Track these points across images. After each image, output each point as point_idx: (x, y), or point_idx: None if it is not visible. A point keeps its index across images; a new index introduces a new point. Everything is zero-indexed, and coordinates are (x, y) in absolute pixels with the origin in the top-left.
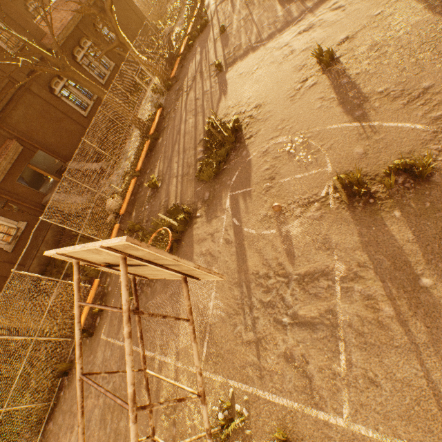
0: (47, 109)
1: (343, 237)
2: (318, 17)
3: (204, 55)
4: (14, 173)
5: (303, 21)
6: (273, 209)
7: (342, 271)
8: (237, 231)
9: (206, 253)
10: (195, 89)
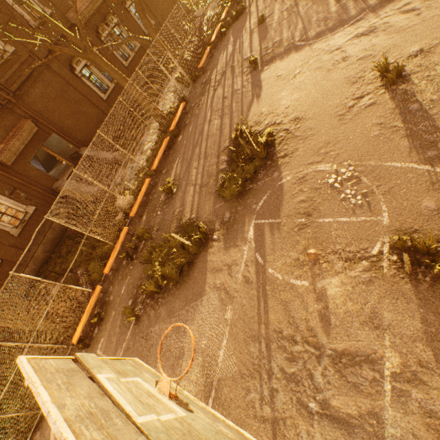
0: (66, 89)
1: (399, 317)
2: (383, 19)
3: (237, 47)
4: (26, 154)
5: (362, 21)
6: (308, 256)
7: (396, 364)
8: (259, 270)
9: (220, 287)
10: (224, 85)
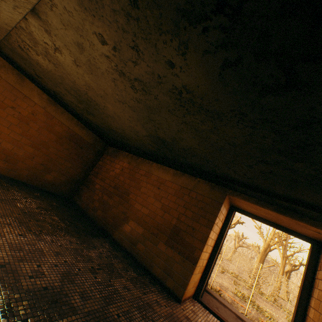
0: None
1: None
2: None
3: None
4: None
5: None
6: None
7: None
8: None
9: None
10: None
